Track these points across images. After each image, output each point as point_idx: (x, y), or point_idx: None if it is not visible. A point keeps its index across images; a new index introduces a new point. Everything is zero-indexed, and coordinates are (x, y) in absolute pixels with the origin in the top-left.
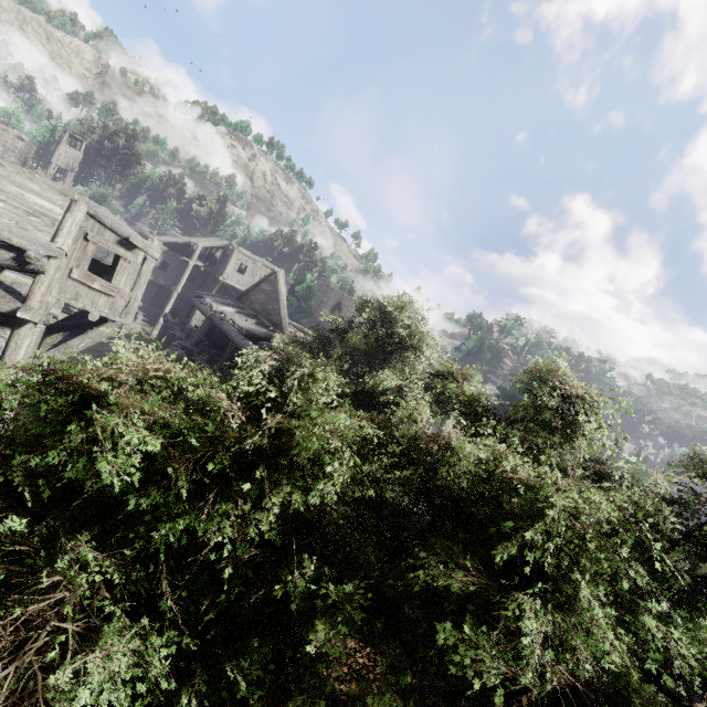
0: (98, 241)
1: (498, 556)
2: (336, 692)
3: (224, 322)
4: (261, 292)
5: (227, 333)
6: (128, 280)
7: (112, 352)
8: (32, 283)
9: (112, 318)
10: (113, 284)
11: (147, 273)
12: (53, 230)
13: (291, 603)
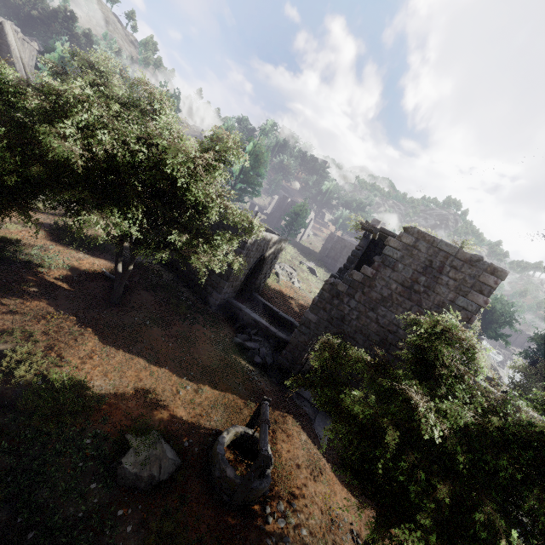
0: None
1: (69, 121)
2: (81, 270)
3: None
4: None
5: None
6: None
7: None
8: None
9: None
10: None
11: None
12: None
13: None
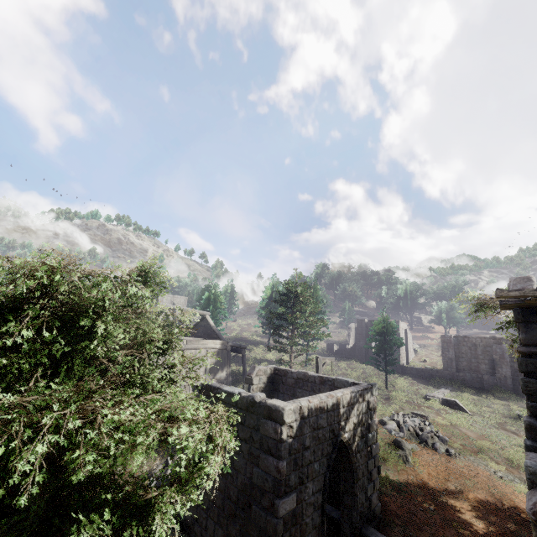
0: None
1: None
2: None
3: None
4: None
5: None
6: None
7: None
8: None
9: None
10: None
11: None
12: None
13: None
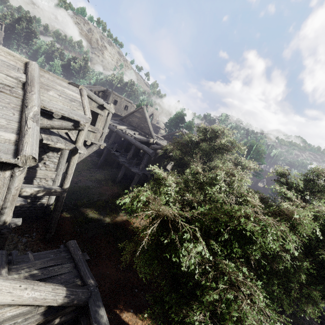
0: (90, 107)
1: None
2: None
3: (125, 134)
4: (135, 117)
5: (129, 140)
6: (101, 124)
7: (158, 175)
8: (78, 135)
9: (95, 142)
10: (95, 127)
11: (109, 120)
12: (82, 108)
13: (259, 264)
